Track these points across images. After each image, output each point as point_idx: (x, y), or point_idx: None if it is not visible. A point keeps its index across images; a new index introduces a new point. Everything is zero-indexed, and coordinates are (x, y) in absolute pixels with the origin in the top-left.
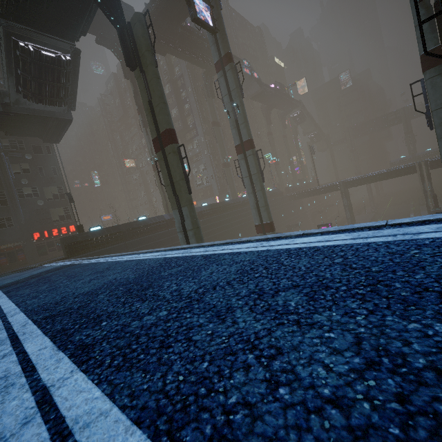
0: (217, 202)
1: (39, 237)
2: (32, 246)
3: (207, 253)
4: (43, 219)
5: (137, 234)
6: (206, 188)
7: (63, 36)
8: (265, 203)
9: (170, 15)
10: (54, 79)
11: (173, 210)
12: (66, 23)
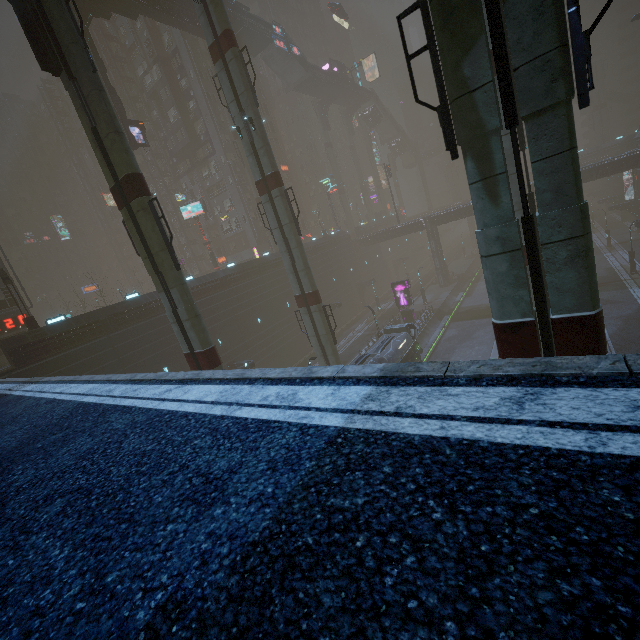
0: (256, 256)
1: None
2: None
3: (113, 403)
4: None
5: (125, 321)
6: (238, 235)
7: None
8: (305, 265)
9: None
10: None
11: (159, 293)
12: None
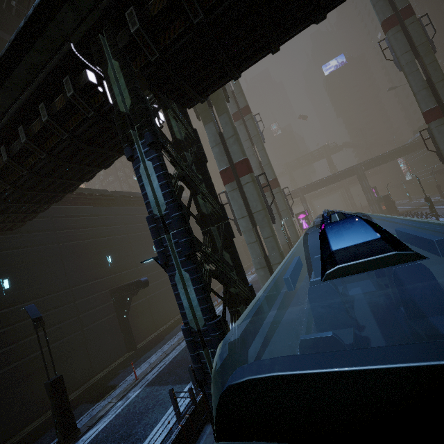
0: None
1: None
2: None
3: None
4: None
5: (128, 204)
6: None
7: None
8: (268, 160)
9: None
10: None
11: (205, 125)
12: None
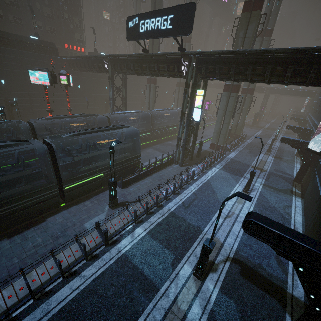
0: None
1: (67, 47)
2: (63, 51)
3: None
4: (72, 37)
5: None
6: None
7: None
8: None
9: None
10: None
11: None
12: None
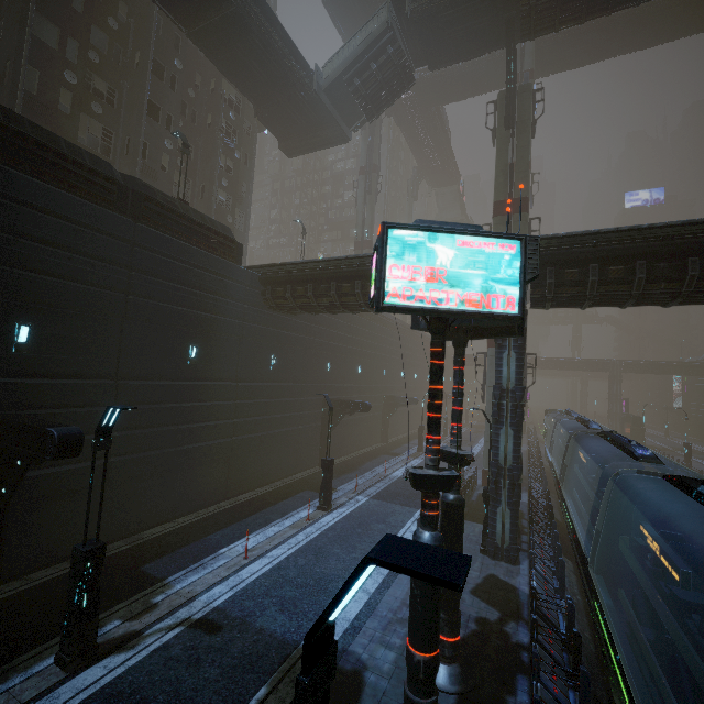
0: None
1: None
2: None
3: None
4: None
5: None
6: None
7: (428, 59)
8: None
9: (440, 91)
10: (394, 92)
11: None
12: (446, 52)
